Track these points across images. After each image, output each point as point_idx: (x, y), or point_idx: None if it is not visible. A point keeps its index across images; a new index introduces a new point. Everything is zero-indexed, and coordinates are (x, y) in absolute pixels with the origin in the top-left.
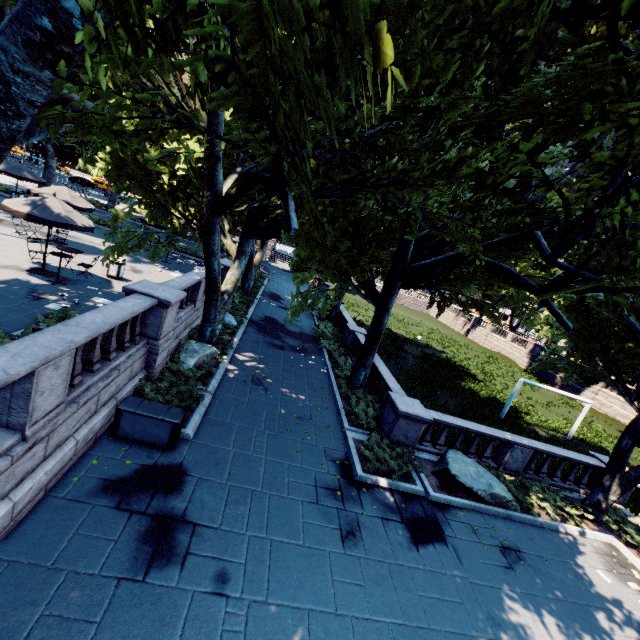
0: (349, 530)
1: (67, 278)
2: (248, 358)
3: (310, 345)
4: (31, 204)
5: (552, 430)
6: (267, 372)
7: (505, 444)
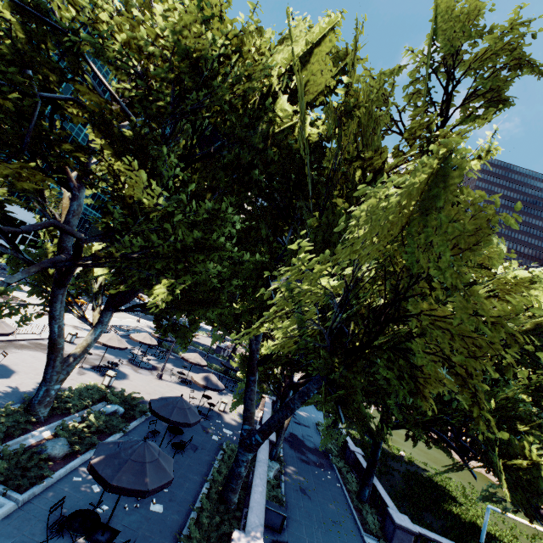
0: None
1: (206, 414)
2: (292, 471)
3: (324, 460)
4: (205, 379)
5: None
6: (306, 483)
7: None
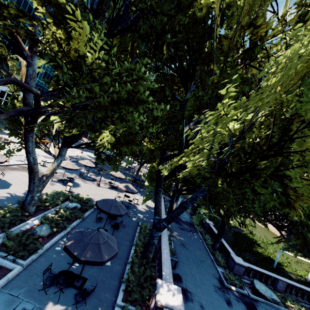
0: (228, 301)
1: (127, 206)
2: (176, 234)
3: (192, 228)
4: (126, 187)
5: (299, 276)
6: (184, 241)
7: (275, 279)
